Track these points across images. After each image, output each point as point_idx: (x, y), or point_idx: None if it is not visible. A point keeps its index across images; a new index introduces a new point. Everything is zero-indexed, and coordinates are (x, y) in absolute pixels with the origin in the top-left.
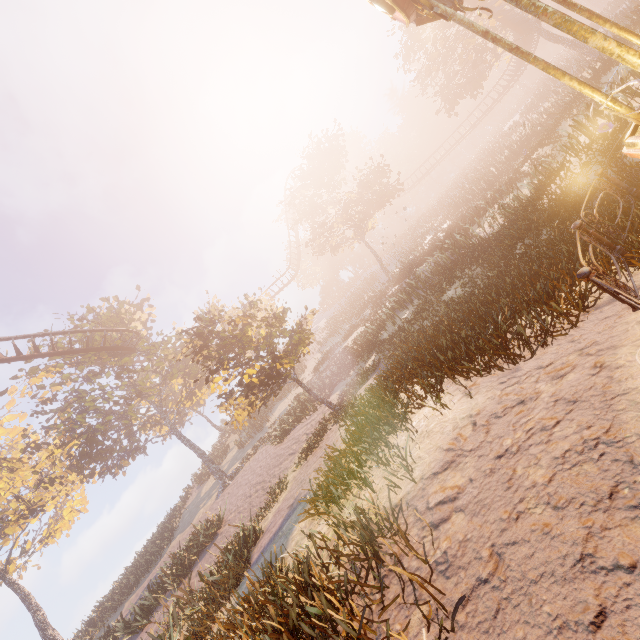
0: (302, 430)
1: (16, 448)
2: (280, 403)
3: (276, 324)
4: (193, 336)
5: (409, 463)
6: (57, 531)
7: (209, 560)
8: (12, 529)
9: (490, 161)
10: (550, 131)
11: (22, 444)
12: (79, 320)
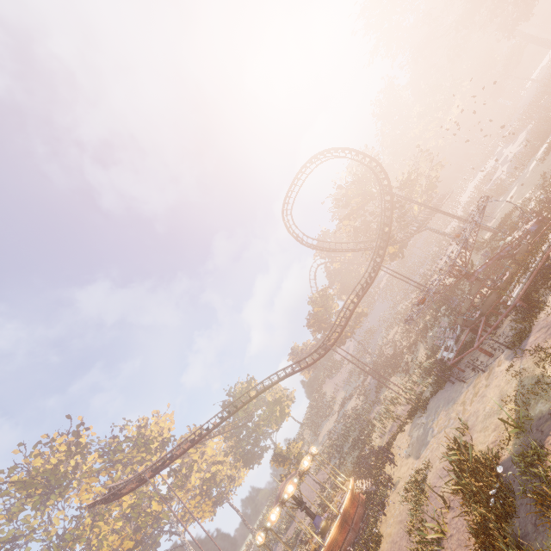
0: (321, 476)
1: (221, 454)
2: (325, 423)
3: (298, 459)
4: (276, 399)
5: (304, 550)
6: (240, 481)
7: (293, 527)
8: (228, 486)
9: (433, 266)
10: (415, 341)
11: (222, 452)
12: (232, 406)
